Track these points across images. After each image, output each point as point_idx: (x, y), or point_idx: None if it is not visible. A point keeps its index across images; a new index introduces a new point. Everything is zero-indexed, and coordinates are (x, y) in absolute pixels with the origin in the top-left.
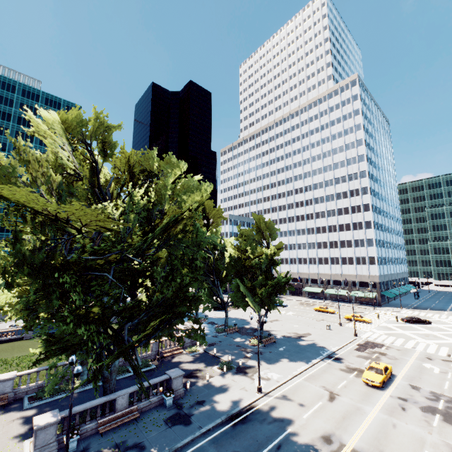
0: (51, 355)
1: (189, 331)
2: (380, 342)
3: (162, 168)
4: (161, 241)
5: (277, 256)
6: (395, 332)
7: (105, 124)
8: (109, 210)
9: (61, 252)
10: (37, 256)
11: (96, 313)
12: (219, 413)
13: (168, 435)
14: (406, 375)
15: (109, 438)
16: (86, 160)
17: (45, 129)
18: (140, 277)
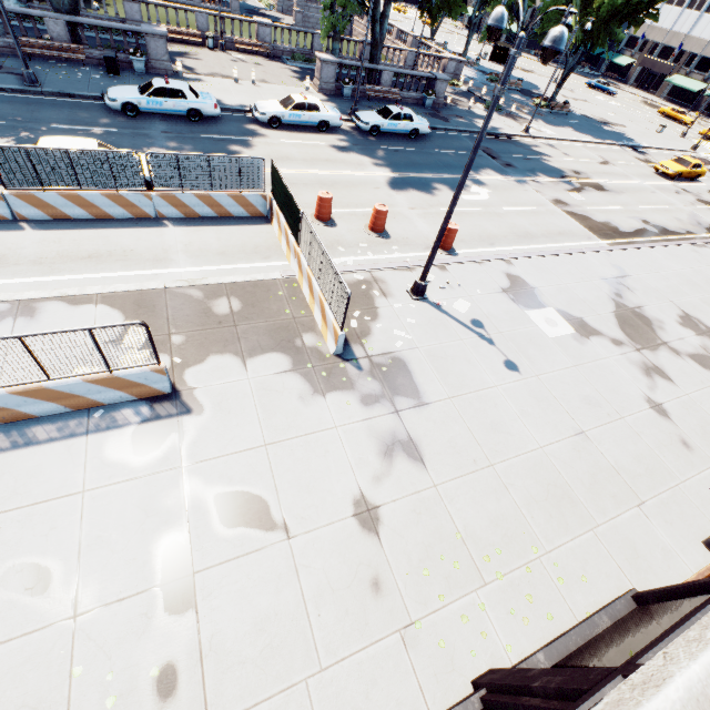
0: None
1: None
2: None
3: None
4: None
5: None
6: None
7: None
8: None
9: None
10: None
11: None
12: (477, 128)
13: (428, 120)
14: None
15: (376, 104)
16: None
17: None
18: None
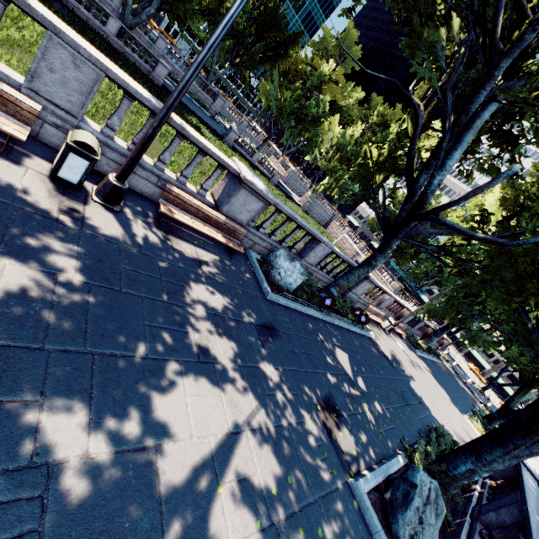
0: None
1: None
2: None
3: None
4: None
5: None
6: None
7: None
8: None
9: None
10: None
11: None
12: None
13: None
14: None
15: None
16: None
17: None
18: None
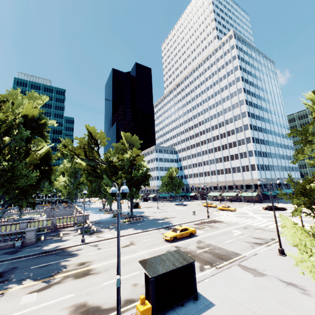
0: None
1: None
2: (221, 220)
3: None
4: None
5: (143, 160)
6: (246, 215)
7: None
8: None
9: None
10: None
11: None
12: (39, 250)
13: None
14: (206, 236)
15: None
16: None
17: None
18: None
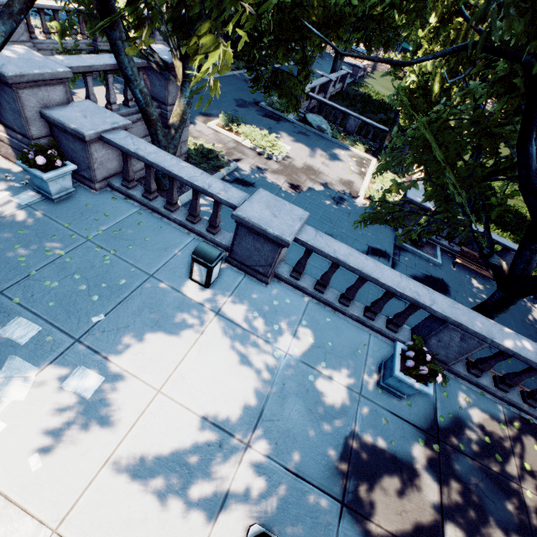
0: None
1: None
2: None
3: None
4: None
5: None
6: None
7: None
8: None
9: None
10: None
11: None
12: None
13: None
14: None
15: None
16: None
17: None
18: None
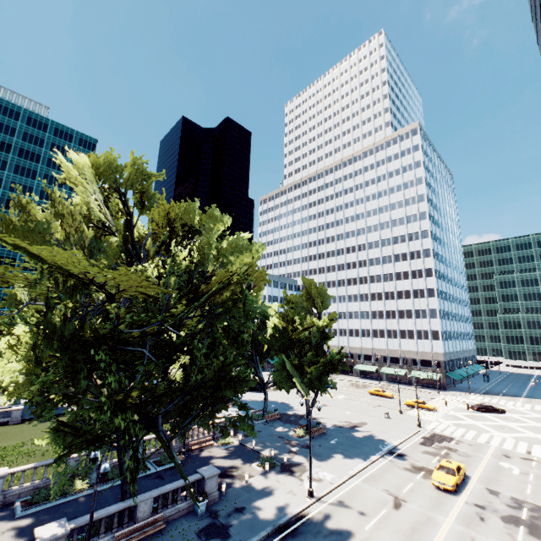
0: (75, 450)
1: (235, 420)
2: (448, 435)
3: (203, 222)
4: (203, 309)
5: (329, 327)
6: (465, 422)
7: (144, 172)
8: (148, 273)
9: (90, 322)
10: (67, 327)
11: (134, 398)
12: (263, 523)
13: None
14: (482, 476)
15: None
16: (119, 212)
17: (76, 175)
18: (177, 352)
